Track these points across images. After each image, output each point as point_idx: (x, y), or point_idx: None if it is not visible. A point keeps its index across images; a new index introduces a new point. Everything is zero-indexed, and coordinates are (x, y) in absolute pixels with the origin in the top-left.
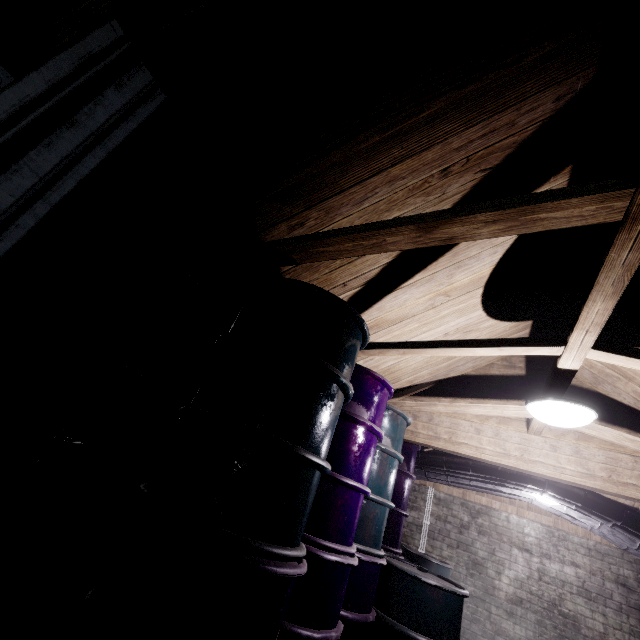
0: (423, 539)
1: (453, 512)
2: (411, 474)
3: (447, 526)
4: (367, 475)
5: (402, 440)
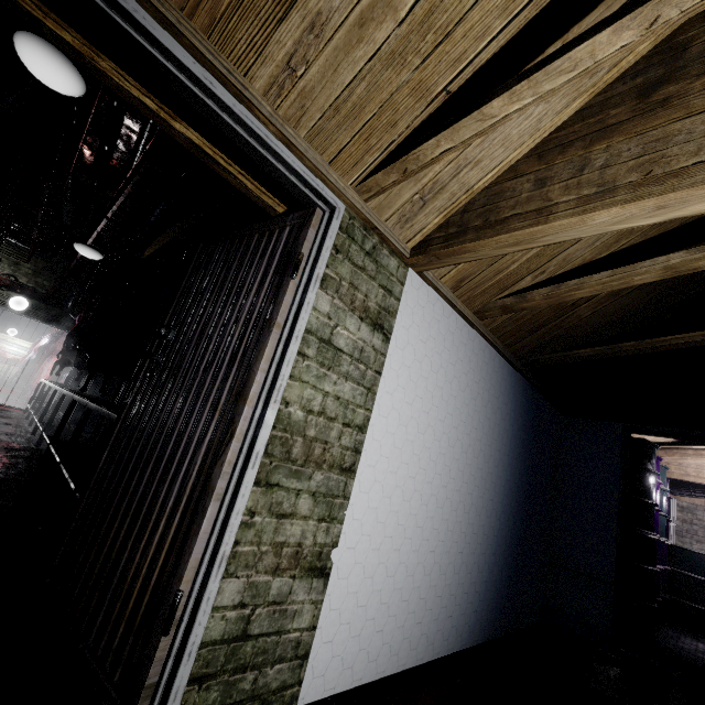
0: (672, 537)
1: (697, 516)
2: (669, 496)
3: (693, 527)
4: (658, 503)
5: (666, 480)
